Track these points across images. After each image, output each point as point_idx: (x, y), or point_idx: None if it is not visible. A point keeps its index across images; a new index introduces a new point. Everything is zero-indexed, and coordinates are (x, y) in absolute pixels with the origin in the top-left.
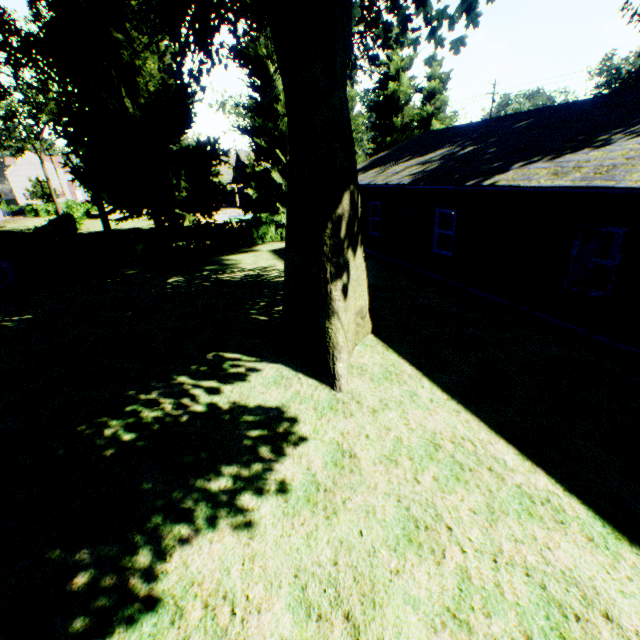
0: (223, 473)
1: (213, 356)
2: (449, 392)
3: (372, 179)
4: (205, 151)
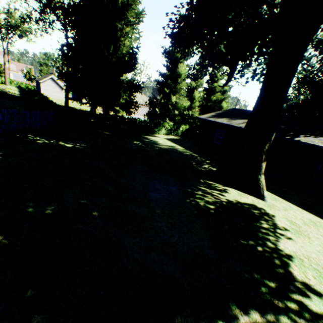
0: (262, 223)
1: (203, 181)
2: (299, 207)
3: (229, 122)
4: (135, 85)
